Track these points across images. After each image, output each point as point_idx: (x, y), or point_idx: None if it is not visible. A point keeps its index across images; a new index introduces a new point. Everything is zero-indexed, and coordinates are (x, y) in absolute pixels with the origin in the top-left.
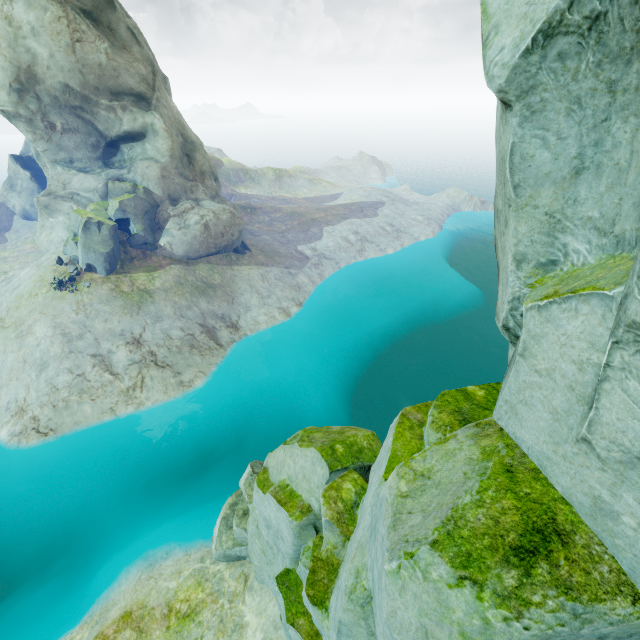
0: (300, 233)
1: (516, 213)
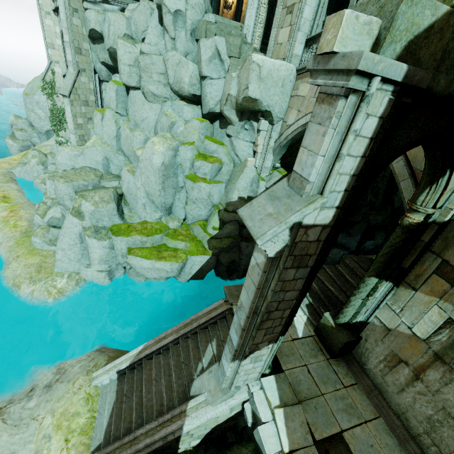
0: None
1: None
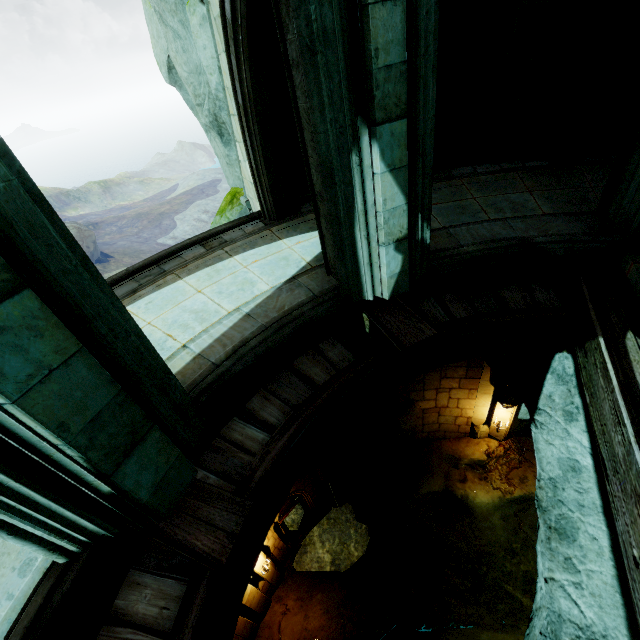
0: (154, 229)
1: (197, 117)
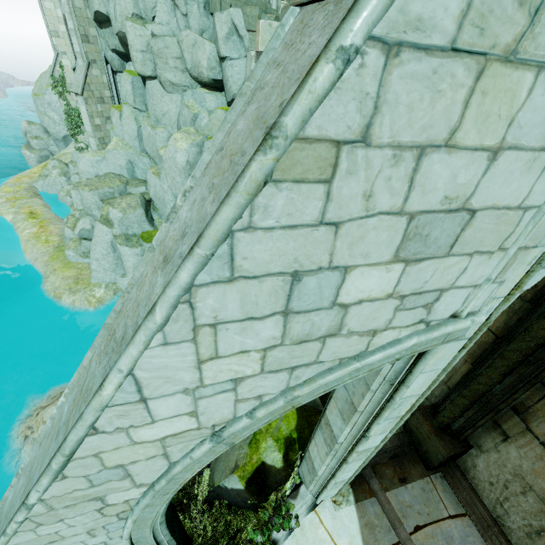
0: None
1: None
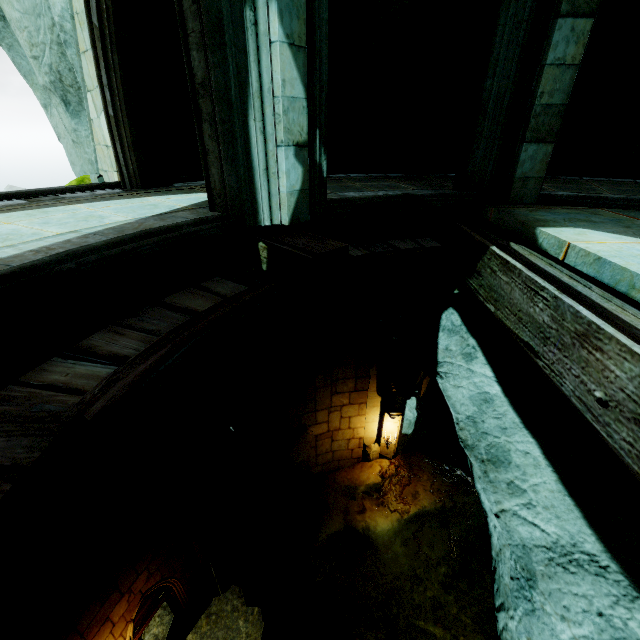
0: None
1: (33, 88)
